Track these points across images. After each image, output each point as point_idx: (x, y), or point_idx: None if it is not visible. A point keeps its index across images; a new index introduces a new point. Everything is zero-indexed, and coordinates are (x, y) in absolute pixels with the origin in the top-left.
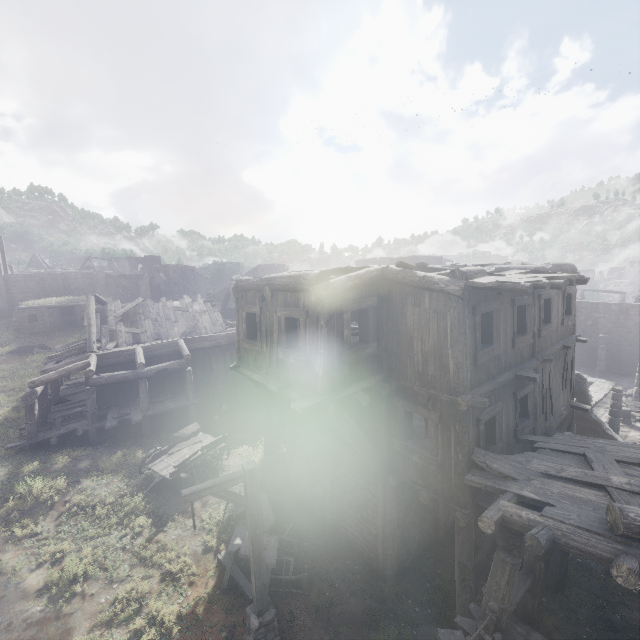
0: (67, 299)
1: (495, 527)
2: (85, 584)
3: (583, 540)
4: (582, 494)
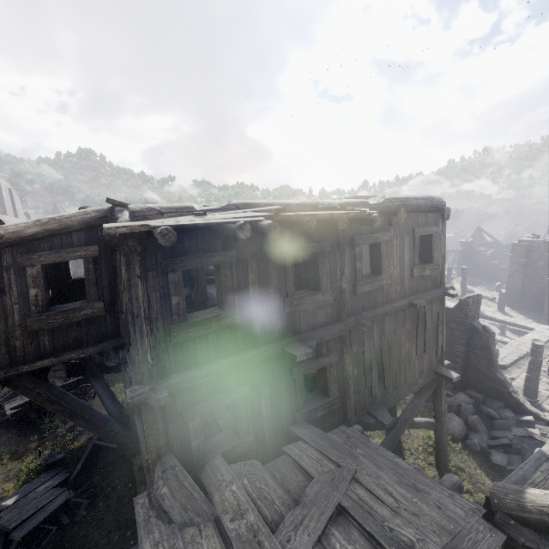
0: None
1: None
2: None
3: None
4: None
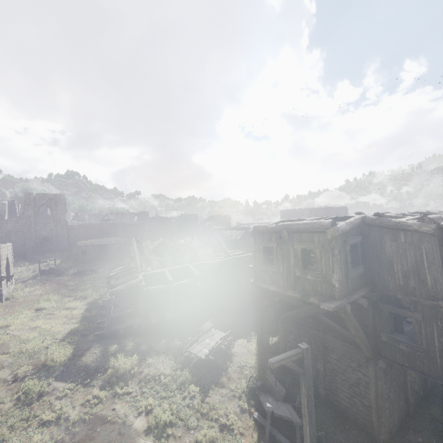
0: (103, 240)
1: None
2: (173, 429)
3: None
4: None
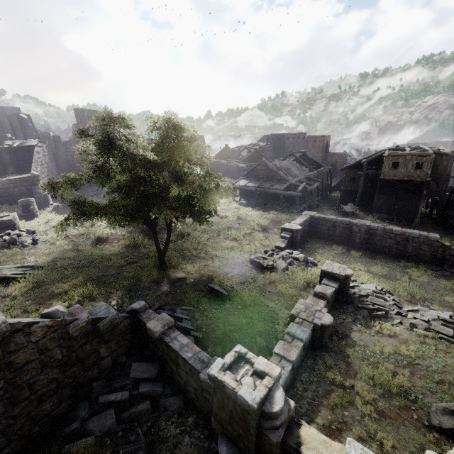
0: None
1: None
2: None
3: None
4: None
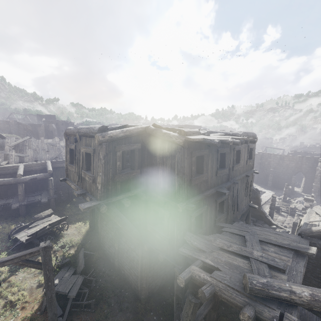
0: None
1: (185, 283)
2: None
3: (229, 294)
4: (236, 262)
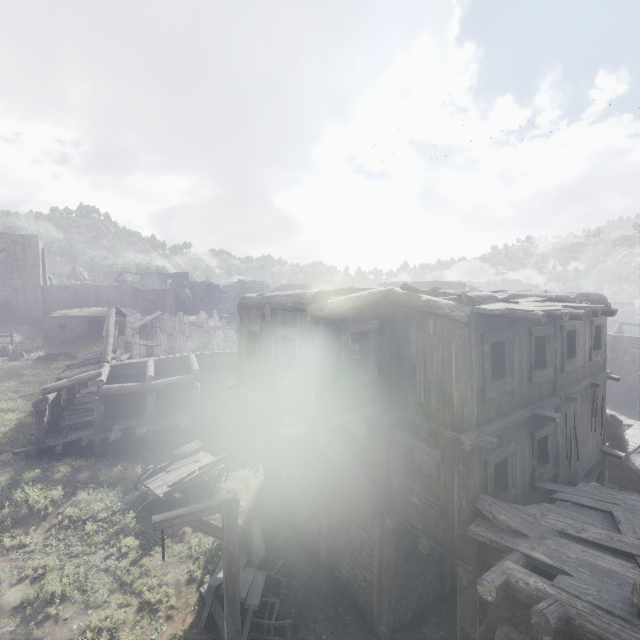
0: (96, 310)
1: (496, 594)
2: (60, 606)
3: (603, 624)
4: (605, 563)
